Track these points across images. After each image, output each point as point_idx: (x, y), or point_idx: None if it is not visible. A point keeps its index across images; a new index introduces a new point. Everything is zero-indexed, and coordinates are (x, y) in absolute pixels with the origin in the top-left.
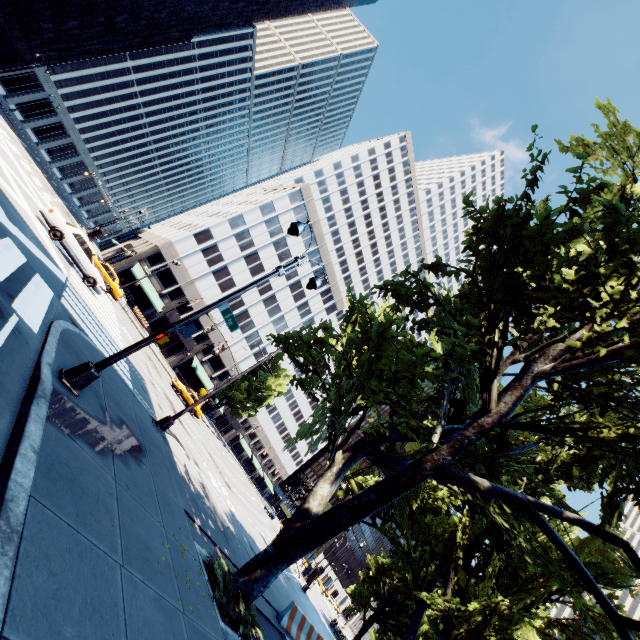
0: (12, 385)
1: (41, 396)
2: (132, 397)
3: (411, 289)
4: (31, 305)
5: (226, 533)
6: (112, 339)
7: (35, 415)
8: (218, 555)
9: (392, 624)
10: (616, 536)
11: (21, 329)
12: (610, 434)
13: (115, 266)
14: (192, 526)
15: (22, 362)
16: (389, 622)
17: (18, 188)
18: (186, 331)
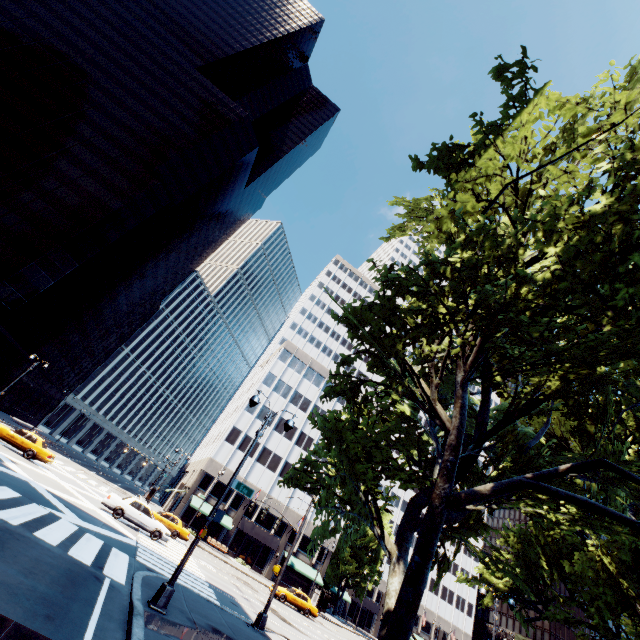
0: (118, 616)
1: (137, 614)
2: (220, 610)
3: (342, 388)
4: (115, 569)
5: None
6: (190, 573)
7: (136, 624)
8: None
9: None
10: (594, 460)
11: (114, 585)
12: (555, 384)
13: (177, 511)
14: None
15: (120, 603)
16: None
17: (82, 496)
18: (217, 517)
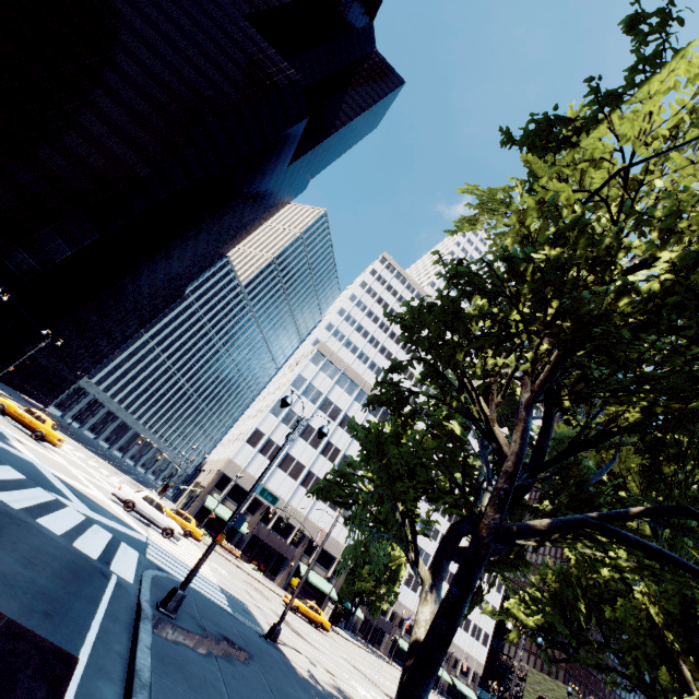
0: (124, 617)
1: (145, 618)
2: (232, 618)
3: (387, 396)
4: (124, 565)
5: None
6: (202, 576)
7: (143, 629)
8: None
9: None
10: (675, 506)
11: (121, 583)
12: (634, 416)
13: (190, 510)
14: None
15: (127, 603)
16: None
17: (91, 484)
18: (237, 523)
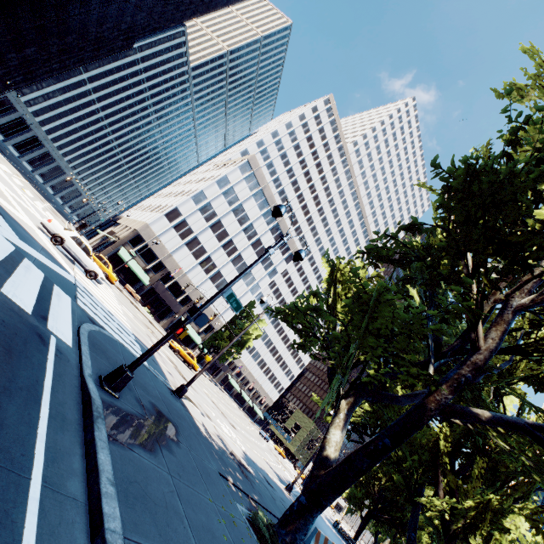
0: (71, 413)
1: (97, 417)
2: (151, 375)
3: (392, 250)
4: (60, 319)
5: (249, 478)
6: (120, 323)
7: (100, 441)
8: (252, 505)
9: (386, 518)
10: None
11: (60, 348)
12: None
13: (104, 252)
14: (228, 486)
15: (71, 384)
16: (383, 517)
17: (18, 205)
18: (200, 321)
